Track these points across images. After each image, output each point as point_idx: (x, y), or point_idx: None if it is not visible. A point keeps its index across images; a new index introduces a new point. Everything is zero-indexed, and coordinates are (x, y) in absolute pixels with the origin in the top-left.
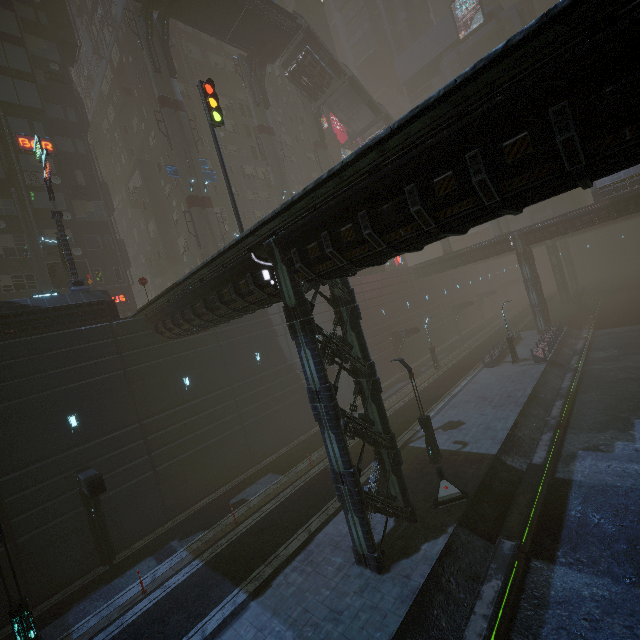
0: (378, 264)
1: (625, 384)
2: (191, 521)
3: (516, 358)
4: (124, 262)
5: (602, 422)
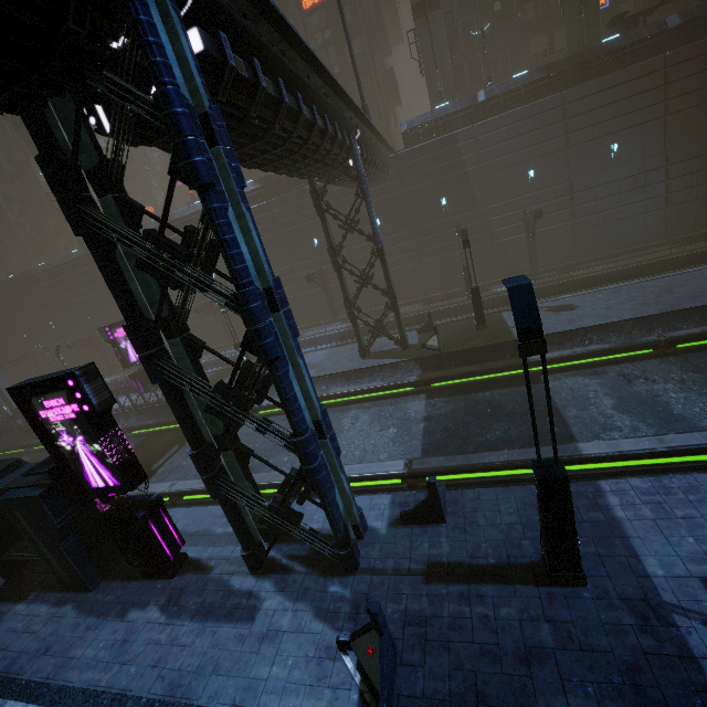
0: (322, 168)
1: None
2: (369, 313)
3: None
4: (393, 95)
5: None
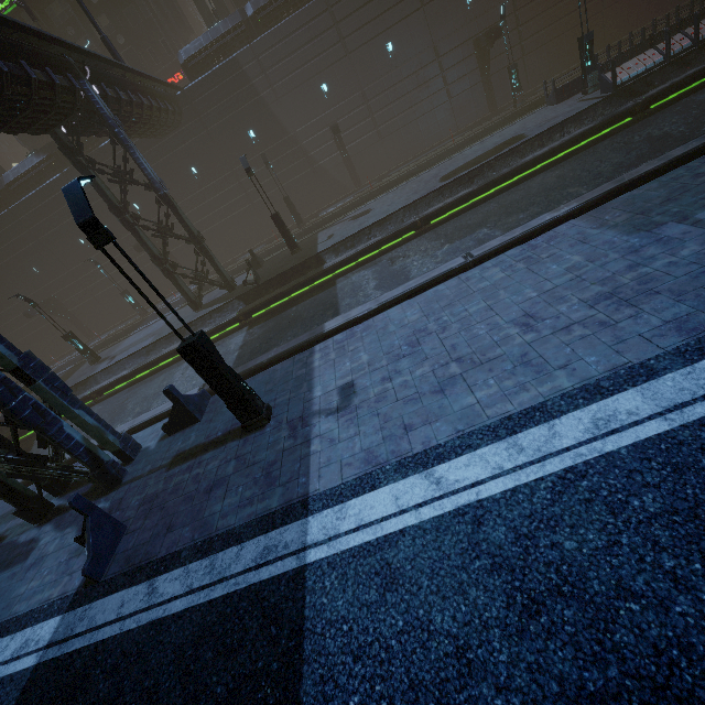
0: (44, 118)
1: (623, 154)
2: None
3: (587, 84)
4: (177, 22)
5: (461, 227)
